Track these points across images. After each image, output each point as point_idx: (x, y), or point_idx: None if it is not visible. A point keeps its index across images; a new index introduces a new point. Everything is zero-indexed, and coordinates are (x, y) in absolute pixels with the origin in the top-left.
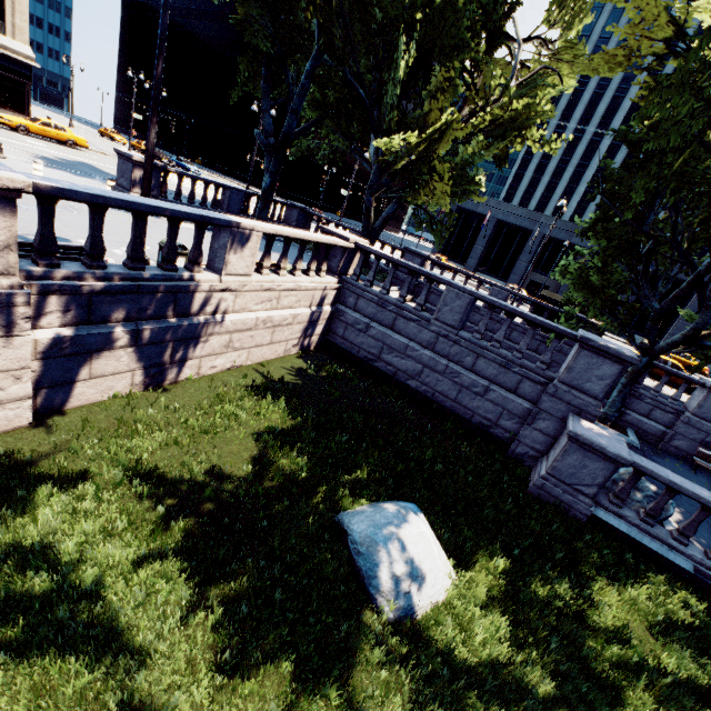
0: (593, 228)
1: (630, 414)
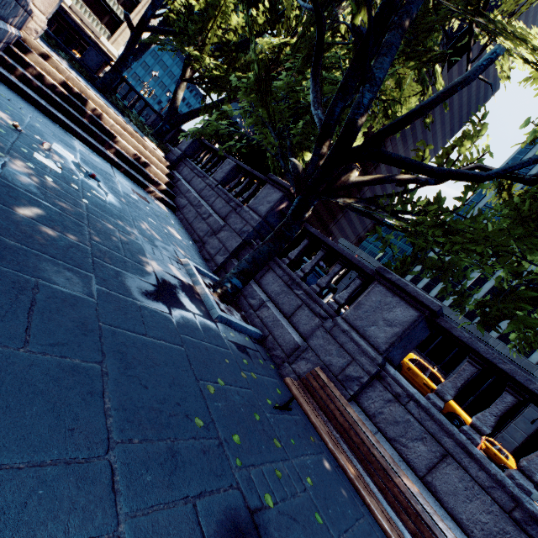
0: (293, 49)
1: (270, 308)
